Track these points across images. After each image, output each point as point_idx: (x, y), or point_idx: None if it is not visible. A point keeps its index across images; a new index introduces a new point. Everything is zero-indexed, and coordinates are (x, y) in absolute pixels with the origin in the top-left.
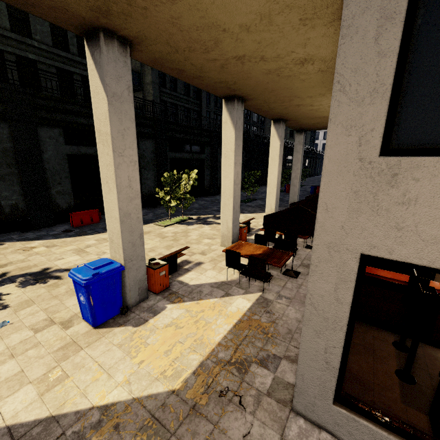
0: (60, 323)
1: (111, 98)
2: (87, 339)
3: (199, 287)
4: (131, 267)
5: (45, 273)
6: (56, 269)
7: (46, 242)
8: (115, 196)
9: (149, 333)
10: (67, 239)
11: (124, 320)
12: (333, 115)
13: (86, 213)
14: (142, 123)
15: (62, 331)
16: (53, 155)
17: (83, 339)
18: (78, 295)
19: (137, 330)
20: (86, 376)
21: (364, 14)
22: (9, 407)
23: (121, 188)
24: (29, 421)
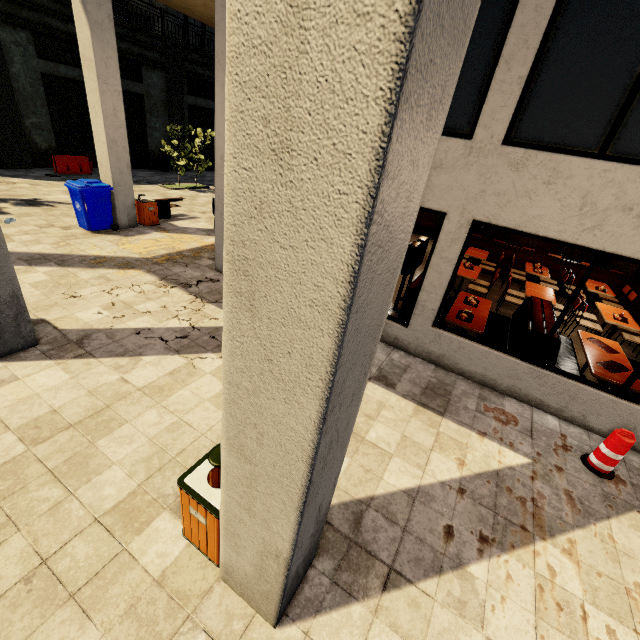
0: (61, 227)
1: (93, 26)
2: (84, 236)
3: (186, 229)
4: (120, 192)
5: (37, 202)
6: (47, 201)
7: (28, 181)
8: (102, 121)
9: (134, 240)
10: (52, 182)
11: (114, 233)
12: (217, 77)
13: (74, 159)
14: (146, 43)
15: (63, 230)
16: (23, 71)
17: (81, 236)
18: (75, 204)
19: (125, 238)
20: (85, 247)
21: (223, 21)
22: (35, 248)
23: (107, 115)
24: (51, 253)
